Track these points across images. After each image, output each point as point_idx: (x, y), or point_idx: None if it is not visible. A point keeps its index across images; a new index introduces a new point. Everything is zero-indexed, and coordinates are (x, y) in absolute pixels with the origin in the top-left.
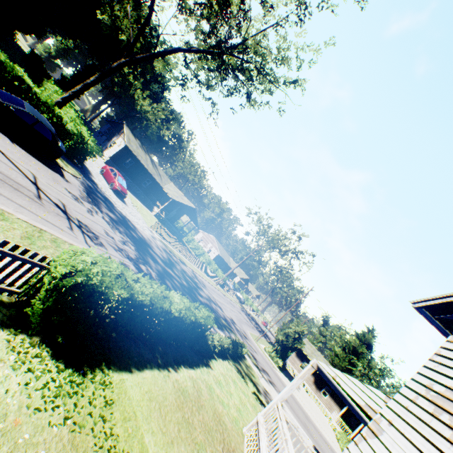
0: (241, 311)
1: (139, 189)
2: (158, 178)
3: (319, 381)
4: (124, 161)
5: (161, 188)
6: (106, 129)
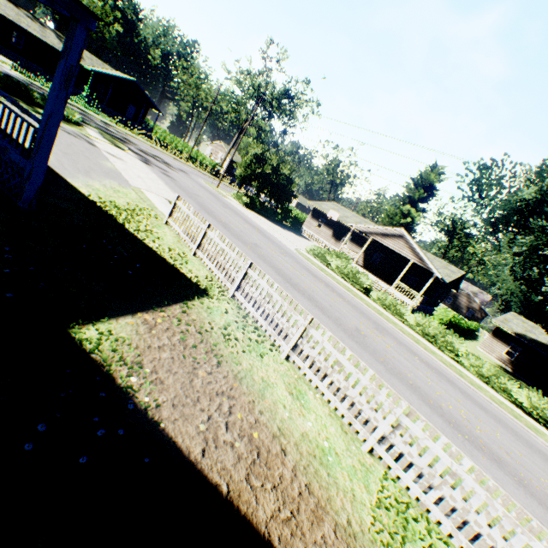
0: None
1: None
2: None
3: (338, 232)
4: (11, 39)
5: (88, 72)
6: None
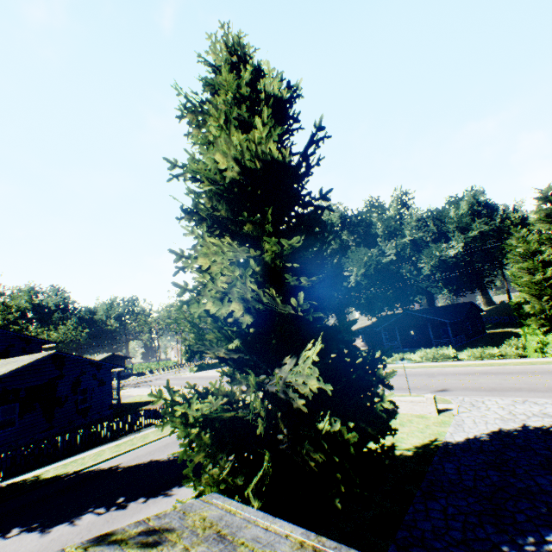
0: None
1: None
2: None
3: None
4: None
5: None
6: None
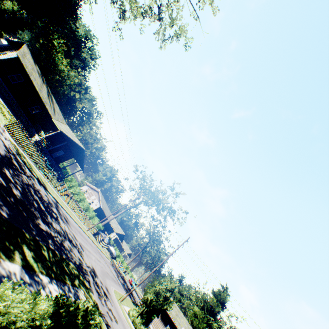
0: (111, 264)
1: (24, 113)
2: (50, 109)
3: None
4: (11, 74)
5: (51, 121)
6: (3, 46)
